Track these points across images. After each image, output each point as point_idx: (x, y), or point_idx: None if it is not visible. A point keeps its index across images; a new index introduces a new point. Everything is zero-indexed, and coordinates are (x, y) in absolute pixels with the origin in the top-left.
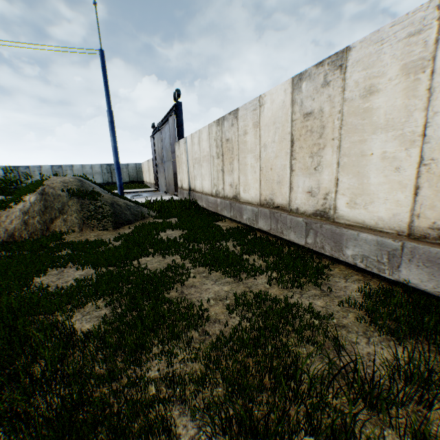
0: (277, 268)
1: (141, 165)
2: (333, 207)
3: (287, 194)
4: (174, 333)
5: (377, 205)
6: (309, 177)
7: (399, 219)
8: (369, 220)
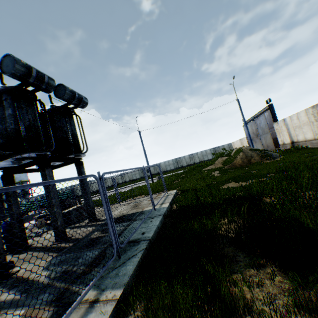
0: None
1: (231, 144)
2: None
3: None
4: None
5: None
6: None
7: None
8: None
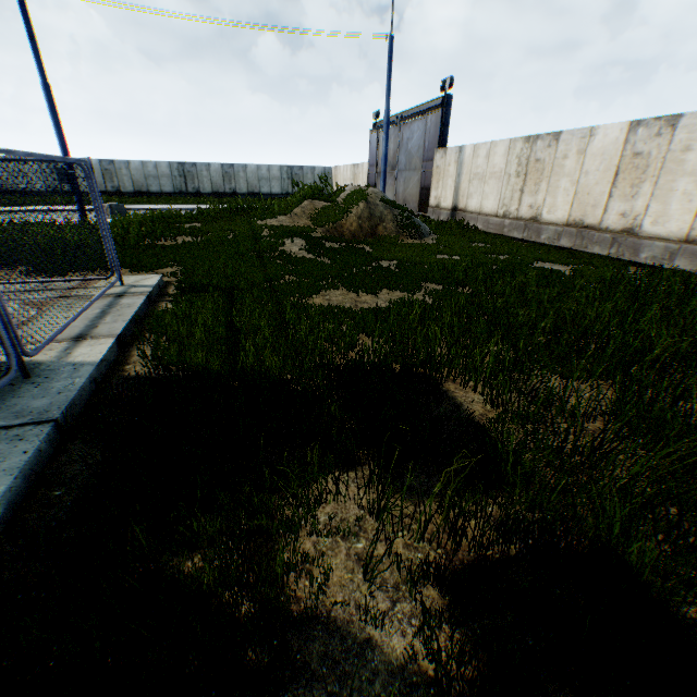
0: (590, 263)
1: (331, 170)
2: (639, 225)
3: (598, 216)
4: (554, 273)
5: (670, 224)
6: (624, 203)
7: (681, 232)
8: (662, 233)
